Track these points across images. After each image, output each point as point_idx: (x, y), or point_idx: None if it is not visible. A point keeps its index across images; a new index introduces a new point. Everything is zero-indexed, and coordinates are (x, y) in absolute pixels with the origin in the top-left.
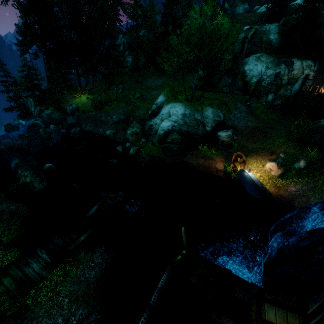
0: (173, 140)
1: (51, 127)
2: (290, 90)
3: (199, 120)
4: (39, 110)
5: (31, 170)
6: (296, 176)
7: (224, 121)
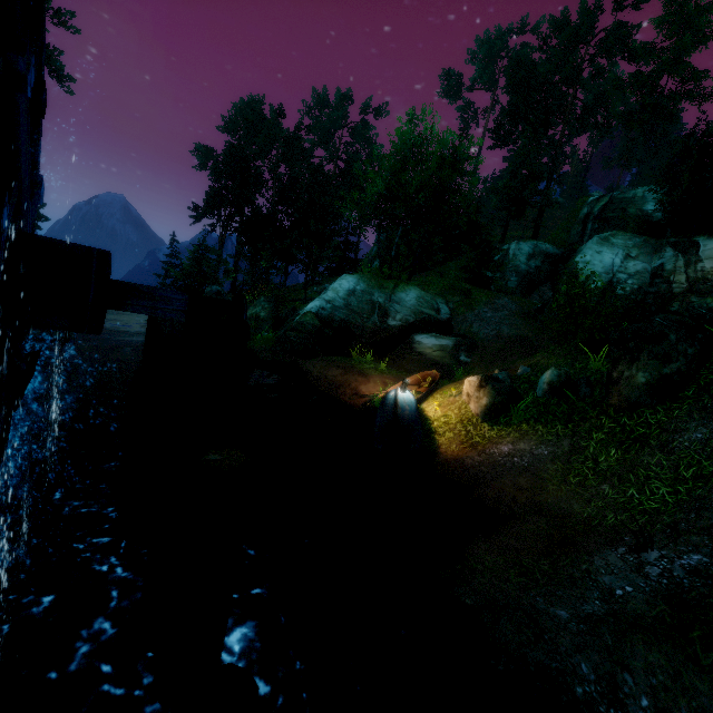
0: (298, 325)
1: None
2: None
3: (380, 304)
4: None
5: None
6: (535, 419)
7: (448, 323)
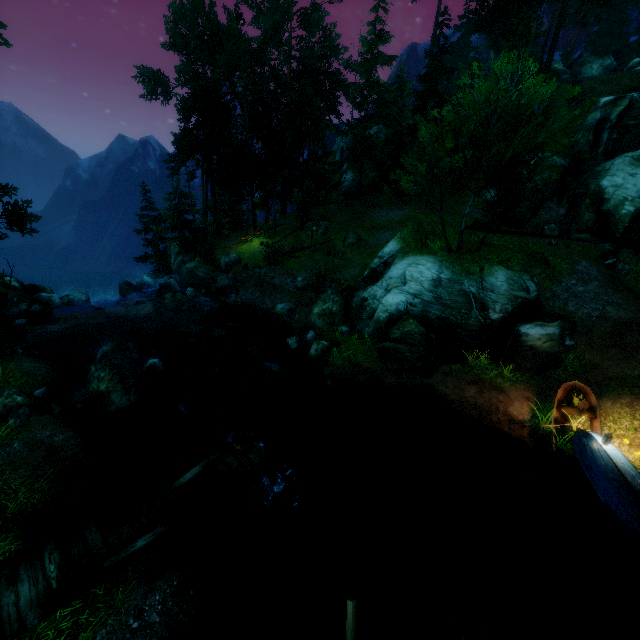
0: (405, 336)
1: (189, 291)
2: None
3: (473, 294)
4: (181, 262)
5: (111, 370)
6: None
7: (538, 301)
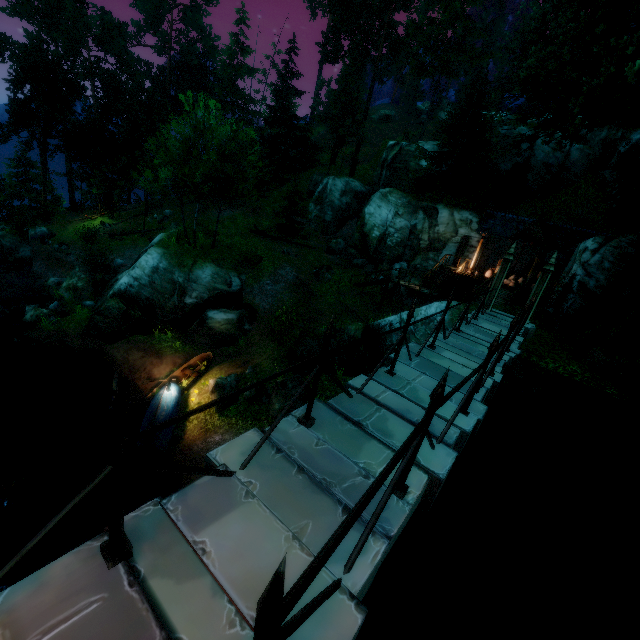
0: (105, 310)
1: None
2: (435, 261)
3: (179, 283)
4: (1, 230)
5: None
6: (241, 415)
7: (239, 294)
